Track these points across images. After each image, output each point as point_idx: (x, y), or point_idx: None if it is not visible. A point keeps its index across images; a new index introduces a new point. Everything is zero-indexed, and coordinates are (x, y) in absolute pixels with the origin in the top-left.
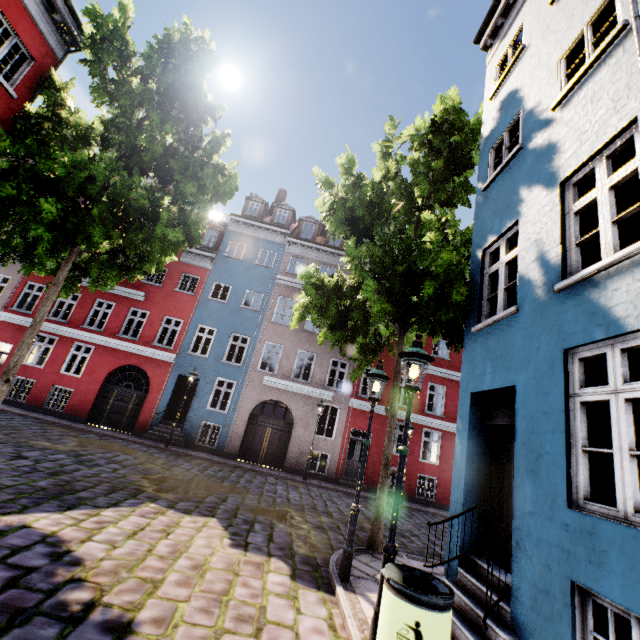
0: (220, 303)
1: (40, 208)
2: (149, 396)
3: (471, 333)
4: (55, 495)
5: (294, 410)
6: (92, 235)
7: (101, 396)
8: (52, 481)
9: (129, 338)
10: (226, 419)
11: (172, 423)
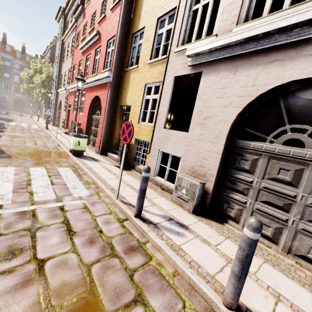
0: None
1: None
2: None
3: None
4: None
5: (25, 101)
6: None
7: None
8: None
9: None
10: (8, 102)
11: None
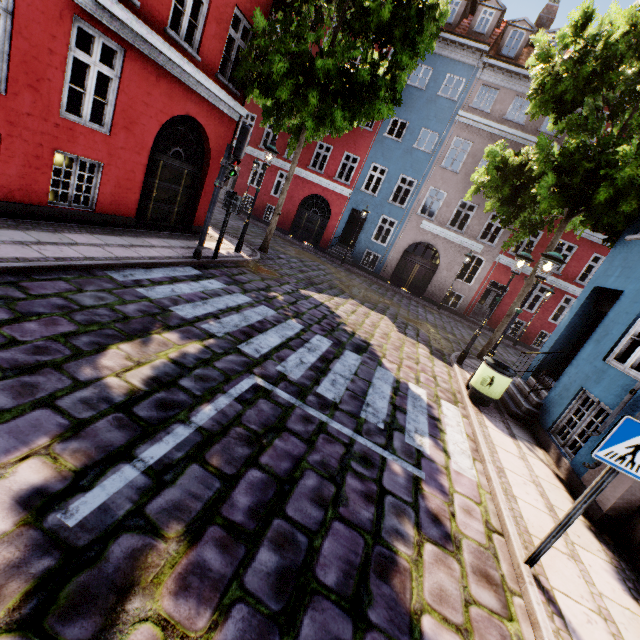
0: (394, 142)
1: (309, 102)
2: (329, 223)
3: (624, 240)
4: (310, 284)
5: (442, 255)
6: (334, 119)
7: (297, 217)
8: (303, 276)
9: (316, 171)
10: (384, 251)
11: (344, 246)
